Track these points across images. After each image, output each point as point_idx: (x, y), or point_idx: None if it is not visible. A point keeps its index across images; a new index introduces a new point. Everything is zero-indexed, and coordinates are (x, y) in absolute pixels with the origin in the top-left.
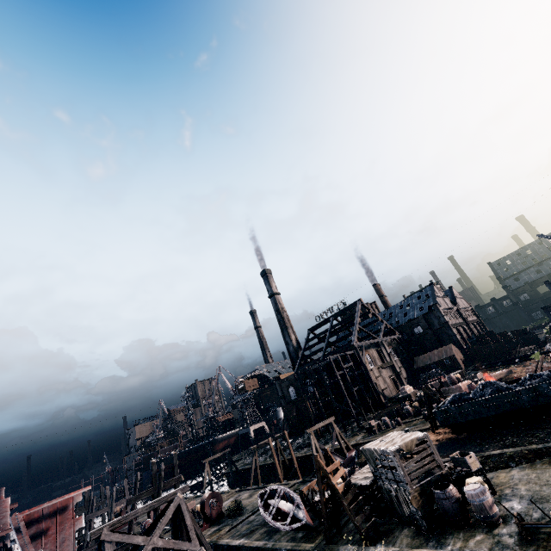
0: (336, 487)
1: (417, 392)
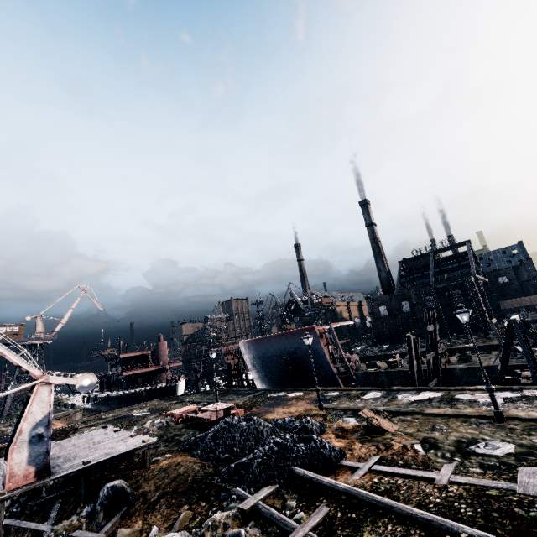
0: None
1: None
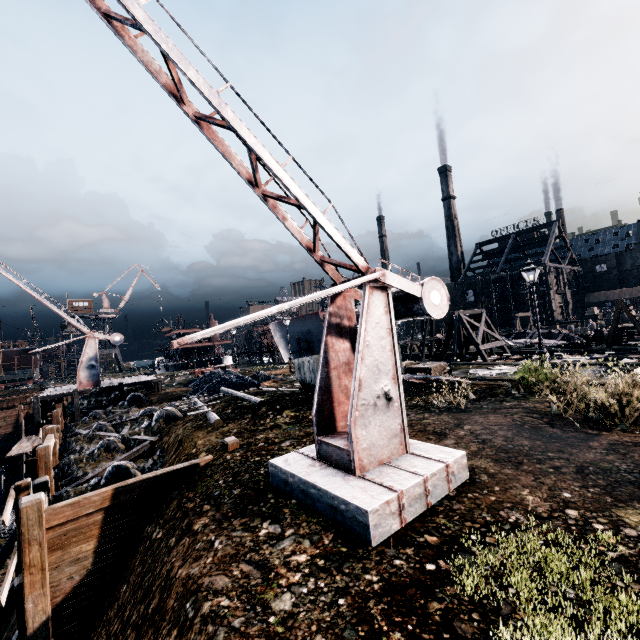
0: (633, 318)
1: (602, 315)
